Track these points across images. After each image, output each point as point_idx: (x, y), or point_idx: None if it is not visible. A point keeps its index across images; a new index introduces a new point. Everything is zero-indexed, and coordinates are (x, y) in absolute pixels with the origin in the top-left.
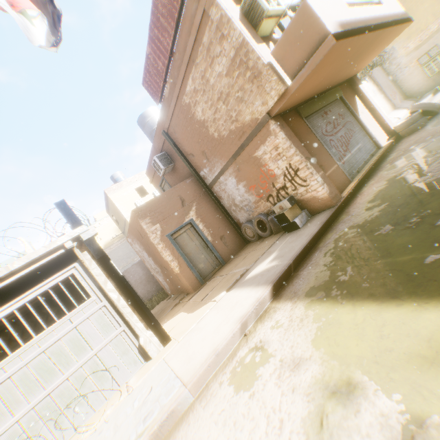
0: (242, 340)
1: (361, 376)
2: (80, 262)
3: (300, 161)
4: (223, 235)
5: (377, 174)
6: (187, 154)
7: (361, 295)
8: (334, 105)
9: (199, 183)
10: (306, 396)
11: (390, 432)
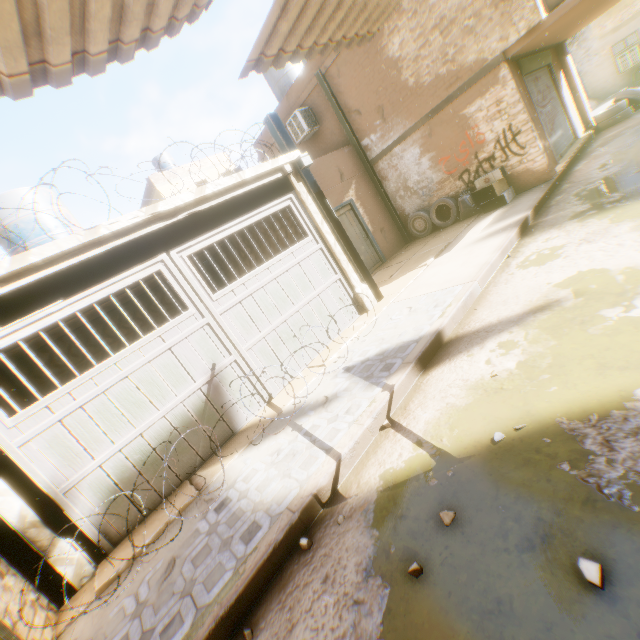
0: (506, 260)
1: None
2: (295, 194)
3: (524, 122)
4: (383, 228)
5: (587, 156)
6: (349, 111)
7: None
8: (542, 73)
9: (358, 157)
10: (632, 231)
11: None
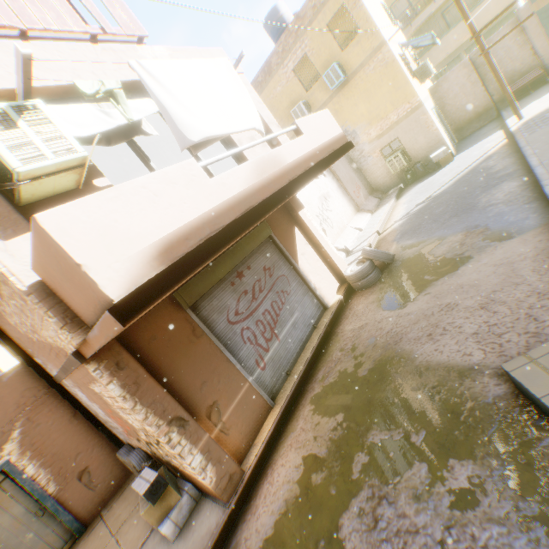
0: None
1: None
2: None
3: (156, 434)
4: (87, 467)
5: (306, 399)
6: (1, 327)
7: None
8: (258, 253)
9: (37, 374)
10: None
11: None
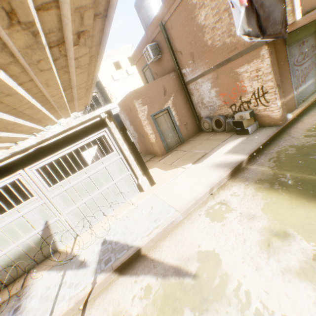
0: (209, 196)
1: (292, 232)
2: (108, 128)
3: (271, 87)
4: (187, 122)
5: None
6: (176, 51)
7: (296, 193)
8: (311, 36)
9: (179, 79)
10: (259, 233)
11: (306, 255)
